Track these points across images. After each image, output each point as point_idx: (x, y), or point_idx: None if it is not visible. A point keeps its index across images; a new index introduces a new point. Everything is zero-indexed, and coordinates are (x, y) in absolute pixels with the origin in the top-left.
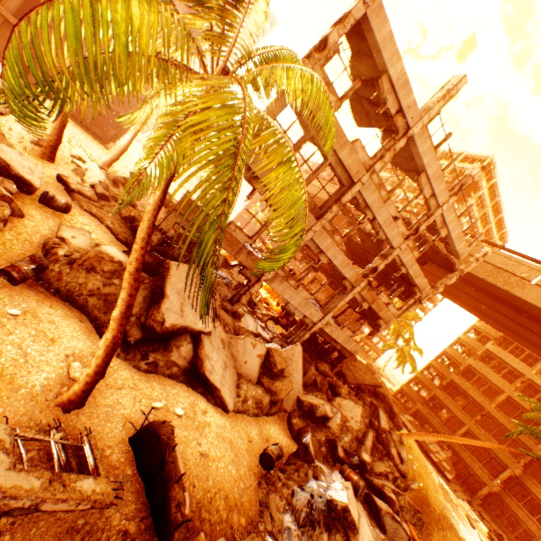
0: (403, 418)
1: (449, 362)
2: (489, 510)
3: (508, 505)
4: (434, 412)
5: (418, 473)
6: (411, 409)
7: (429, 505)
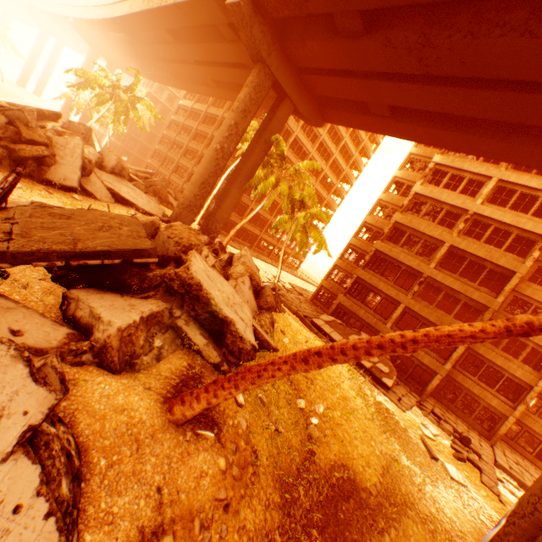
0: (319, 322)
1: (372, 234)
2: (440, 397)
3: (462, 384)
4: (361, 300)
5: (325, 432)
6: (332, 306)
7: (356, 489)
